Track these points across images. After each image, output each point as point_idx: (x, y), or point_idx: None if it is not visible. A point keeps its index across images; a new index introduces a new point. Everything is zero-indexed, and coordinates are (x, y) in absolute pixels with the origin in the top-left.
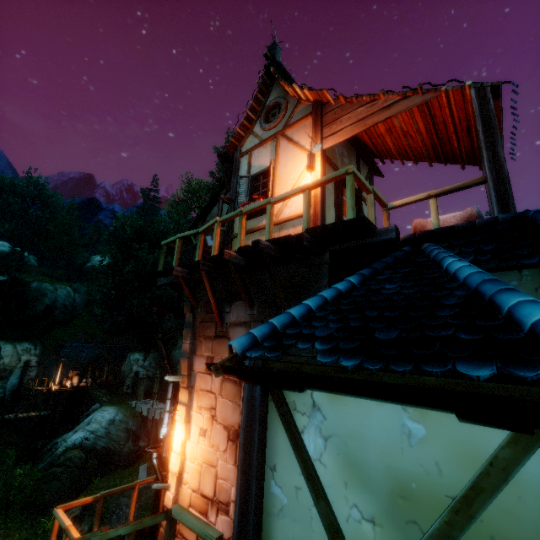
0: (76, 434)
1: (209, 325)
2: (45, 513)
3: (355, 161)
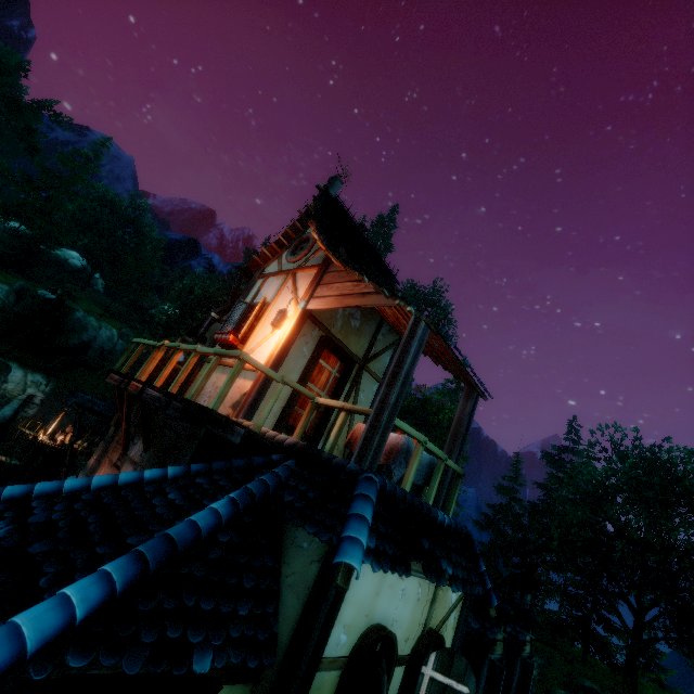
0: None
1: (119, 448)
2: None
3: (375, 325)
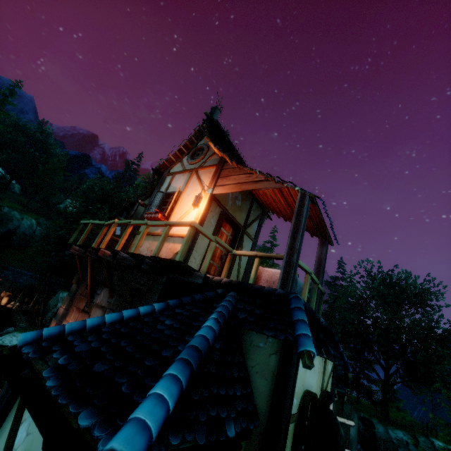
0: None
1: (84, 299)
2: None
3: (249, 204)
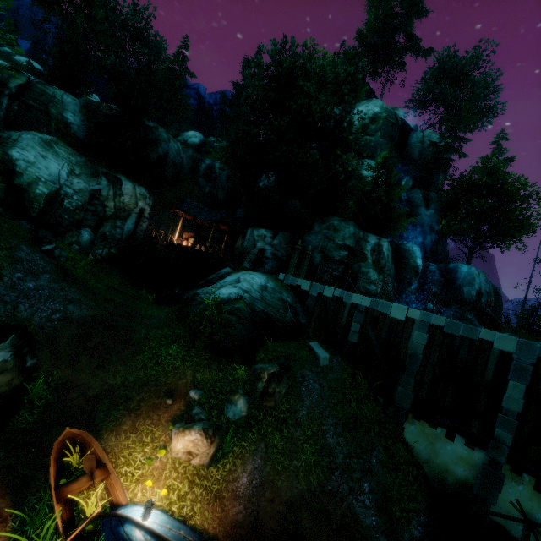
0: (226, 288)
1: None
2: (230, 359)
3: None
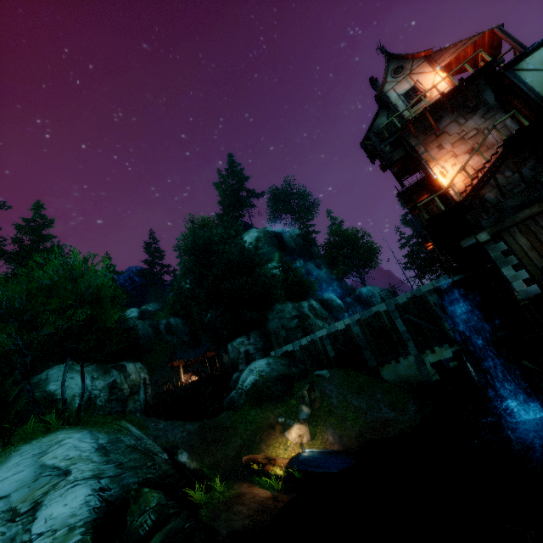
0: (248, 378)
1: (430, 137)
2: (283, 400)
3: None
